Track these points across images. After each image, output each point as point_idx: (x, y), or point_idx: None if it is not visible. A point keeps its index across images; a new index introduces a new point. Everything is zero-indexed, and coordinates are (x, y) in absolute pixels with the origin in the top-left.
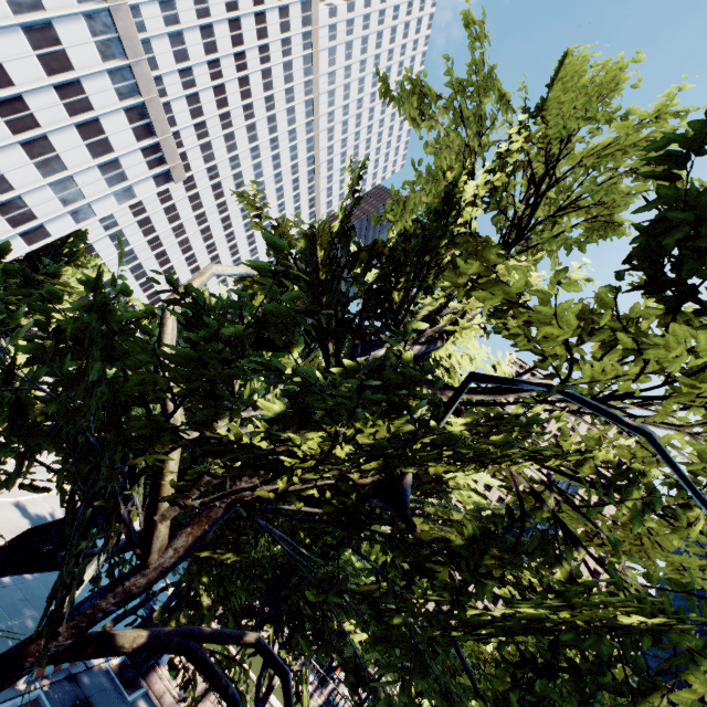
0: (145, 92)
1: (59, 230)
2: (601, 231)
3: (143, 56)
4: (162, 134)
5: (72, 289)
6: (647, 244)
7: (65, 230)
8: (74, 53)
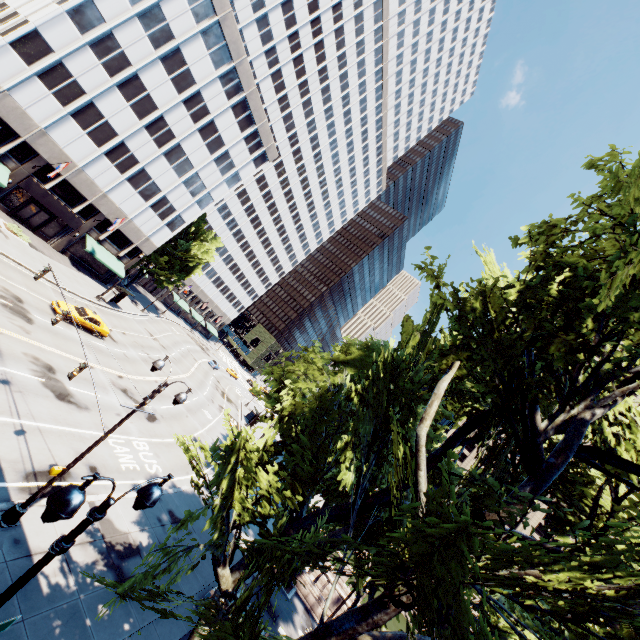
0: (246, 87)
1: (190, 217)
2: None
3: (244, 56)
4: (260, 121)
5: (199, 261)
6: None
7: (194, 216)
8: (195, 69)
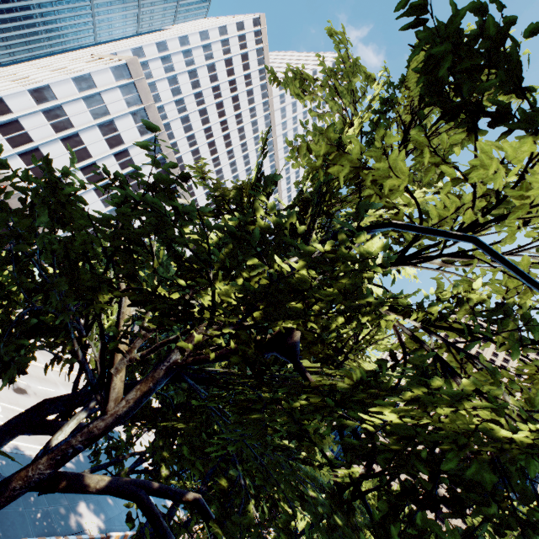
0: (164, 150)
1: None
2: (458, 144)
3: (163, 130)
4: (175, 173)
5: None
6: (428, 80)
7: None
8: (125, 135)
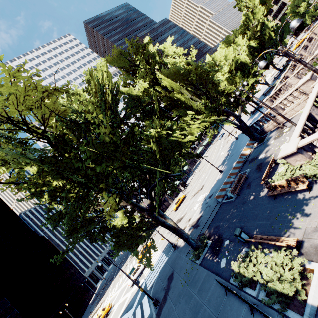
0: None
1: None
2: None
3: None
4: None
5: None
6: None
7: None
8: None
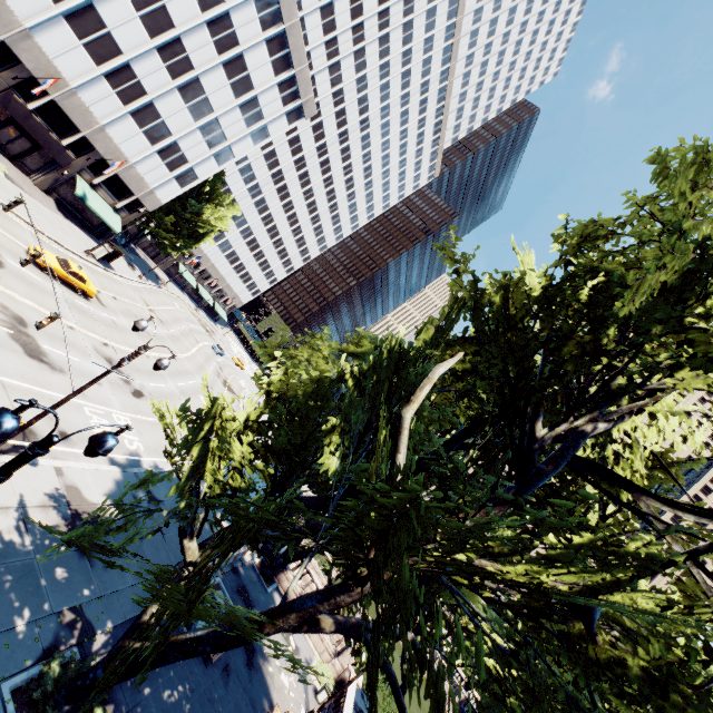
0: (286, 17)
1: (204, 172)
2: None
3: None
4: (299, 65)
5: (211, 228)
6: None
7: (209, 172)
8: None
